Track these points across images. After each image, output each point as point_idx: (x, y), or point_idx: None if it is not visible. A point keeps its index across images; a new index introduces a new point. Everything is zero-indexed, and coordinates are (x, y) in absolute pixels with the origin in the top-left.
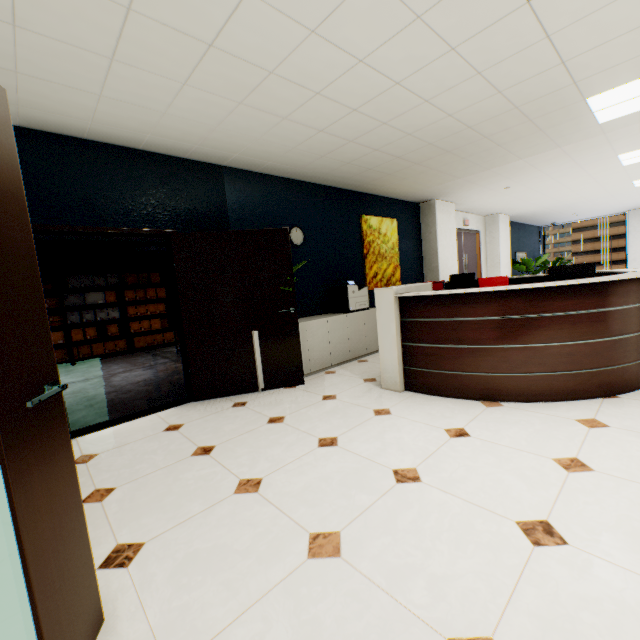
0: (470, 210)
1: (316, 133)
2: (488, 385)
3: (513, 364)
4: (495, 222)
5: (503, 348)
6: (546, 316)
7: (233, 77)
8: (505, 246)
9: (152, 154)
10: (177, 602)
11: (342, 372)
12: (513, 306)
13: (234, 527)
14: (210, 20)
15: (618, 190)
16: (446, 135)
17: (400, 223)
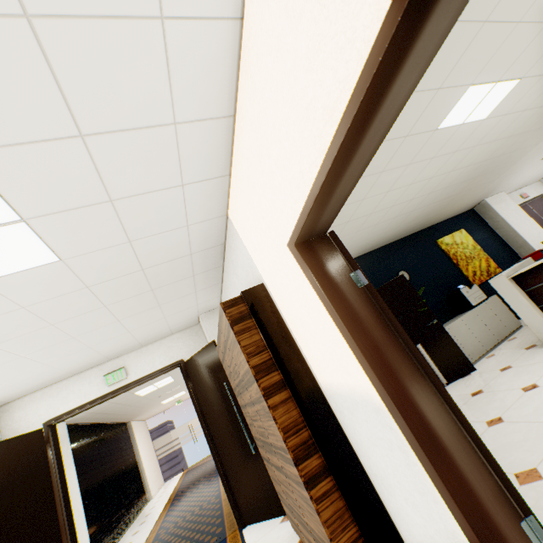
0: (520, 186)
1: (393, 219)
2: None
3: None
4: None
5: None
6: None
7: (354, 225)
8: None
9: None
10: (504, 462)
11: (500, 352)
12: None
13: (505, 436)
14: (348, 215)
15: None
16: (471, 172)
17: (467, 229)
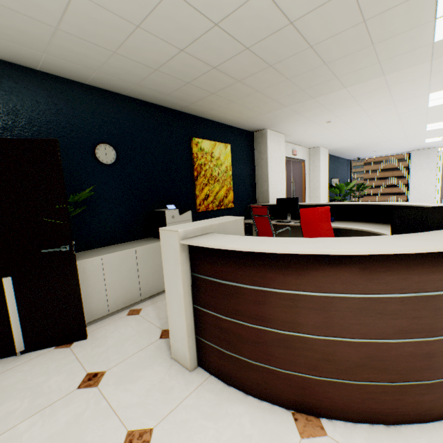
0: (298, 142)
1: None
2: (304, 391)
3: (342, 366)
4: (317, 154)
5: (328, 341)
6: (397, 297)
7: None
8: (324, 173)
9: None
10: None
11: (147, 312)
12: (346, 278)
13: None
14: None
15: (413, 132)
16: (264, 34)
17: (234, 148)
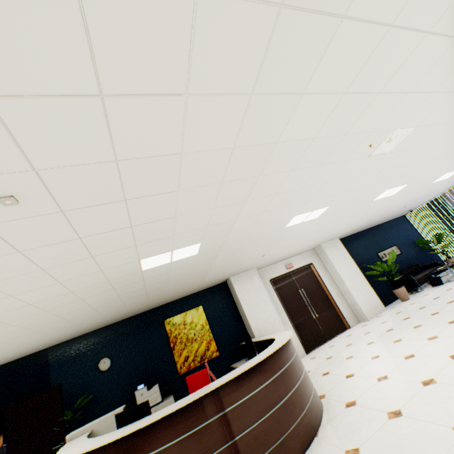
0: (285, 257)
1: (49, 333)
2: None
3: None
4: (322, 250)
5: None
6: None
7: None
8: (344, 263)
9: (4, 364)
10: None
11: None
12: None
13: None
14: None
15: (383, 201)
16: (119, 299)
17: (208, 305)
